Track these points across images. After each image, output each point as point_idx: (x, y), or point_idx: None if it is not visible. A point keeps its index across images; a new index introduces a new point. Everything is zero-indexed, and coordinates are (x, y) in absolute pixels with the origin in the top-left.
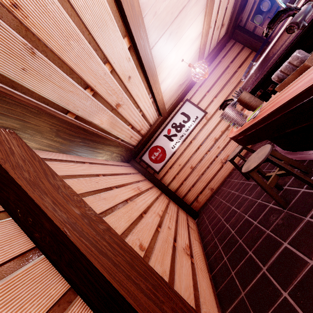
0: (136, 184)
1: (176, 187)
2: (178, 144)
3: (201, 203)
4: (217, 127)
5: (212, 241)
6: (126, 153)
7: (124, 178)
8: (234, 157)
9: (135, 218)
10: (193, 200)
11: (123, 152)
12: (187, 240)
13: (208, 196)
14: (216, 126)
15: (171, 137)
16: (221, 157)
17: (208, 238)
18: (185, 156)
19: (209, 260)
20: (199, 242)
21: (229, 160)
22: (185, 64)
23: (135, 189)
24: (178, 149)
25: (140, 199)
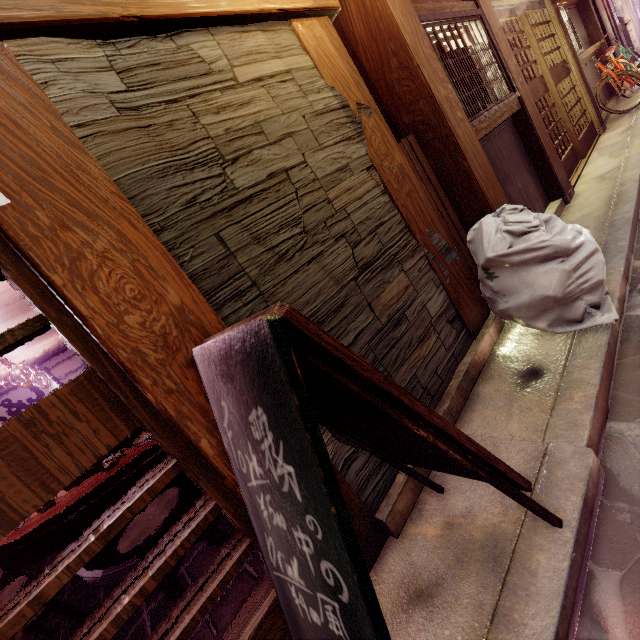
0: None
1: None
2: None
3: None
4: None
5: None
6: None
7: None
8: None
9: None
10: None
11: None
12: None
13: None
14: None
15: None
16: None
17: None
18: None
19: None
20: None
21: None
22: (38, 354)
23: None
24: None
25: None
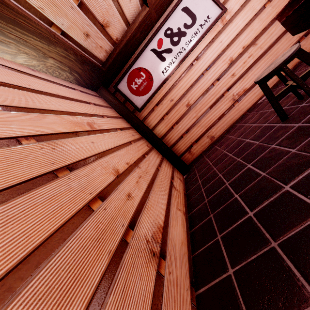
0: (91, 117)
1: (163, 131)
2: (173, 66)
3: (195, 155)
4: (237, 40)
5: (205, 218)
6: (83, 68)
7: (63, 103)
8: (271, 74)
9: (6, 184)
10: (184, 151)
11: (76, 65)
12: (161, 216)
13: (205, 147)
14: (237, 37)
15: (162, 54)
16: (234, 91)
17: (198, 209)
18: (180, 86)
19: (195, 254)
20: (184, 212)
21: (261, 79)
22: None
23: (78, 124)
24: (172, 75)
25: (78, 141)
